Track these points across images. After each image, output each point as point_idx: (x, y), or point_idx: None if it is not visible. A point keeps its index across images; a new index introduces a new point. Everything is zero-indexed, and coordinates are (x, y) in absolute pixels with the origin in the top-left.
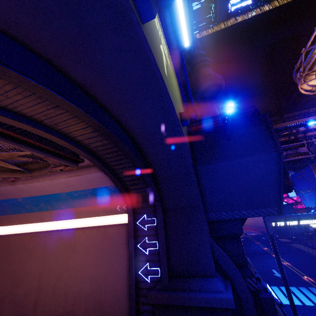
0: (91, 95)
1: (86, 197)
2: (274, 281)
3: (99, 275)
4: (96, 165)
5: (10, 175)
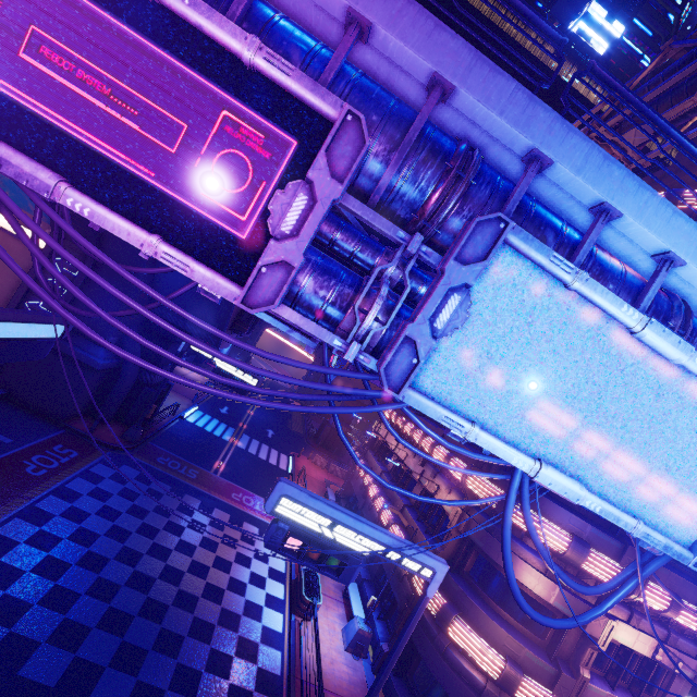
0: None
1: None
2: (210, 411)
3: None
4: None
5: None
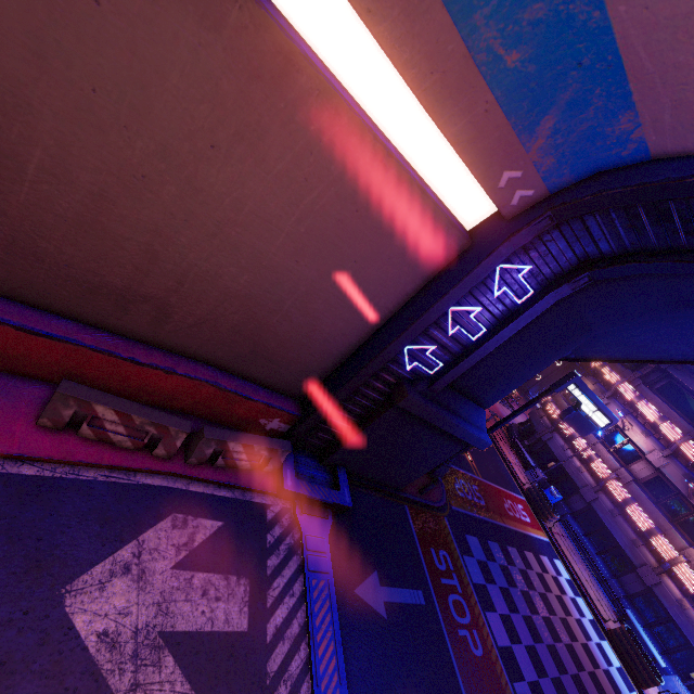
0: None
1: None
2: None
3: (294, 279)
4: None
5: None
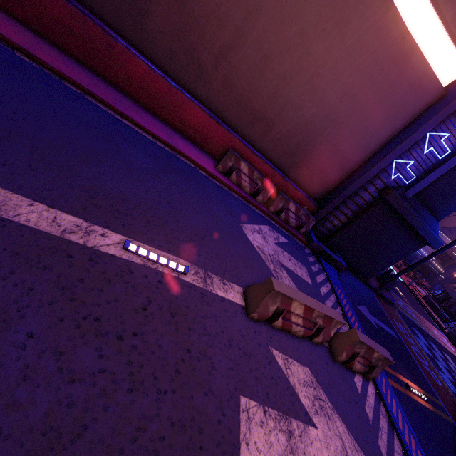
0: None
1: None
2: None
3: (337, 113)
4: None
5: None
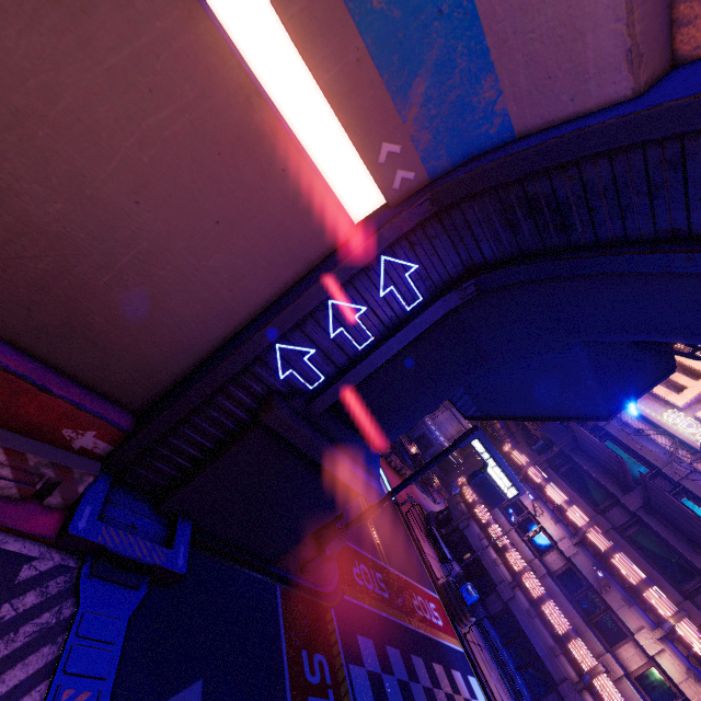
0: None
1: None
2: None
3: (132, 226)
4: None
5: None
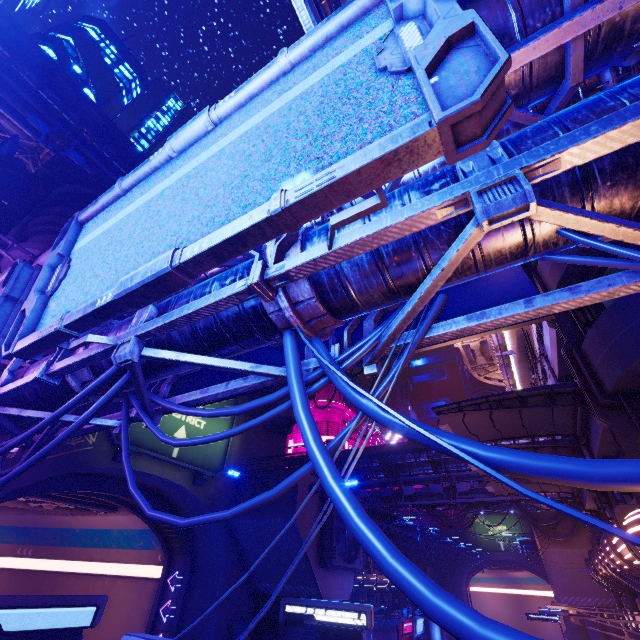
0: (113, 476)
1: (135, 538)
2: None
3: None
4: (131, 512)
5: (69, 510)
